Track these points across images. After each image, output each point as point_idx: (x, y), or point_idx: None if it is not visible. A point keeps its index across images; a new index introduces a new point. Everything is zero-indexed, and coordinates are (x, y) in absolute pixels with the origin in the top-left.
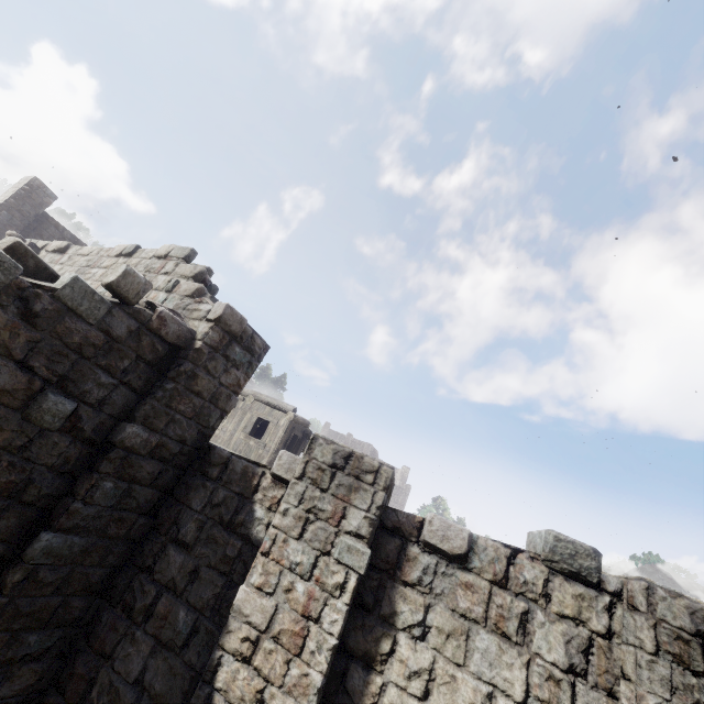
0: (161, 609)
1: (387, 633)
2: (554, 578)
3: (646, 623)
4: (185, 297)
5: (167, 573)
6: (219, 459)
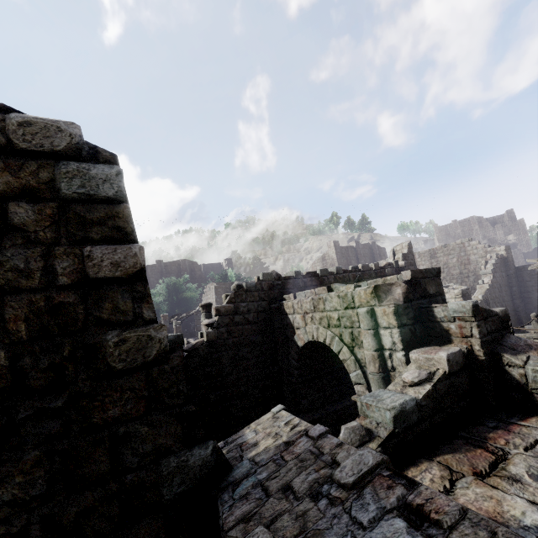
0: (534, 289)
1: None
2: None
3: None
4: (482, 249)
5: (530, 285)
6: (521, 268)
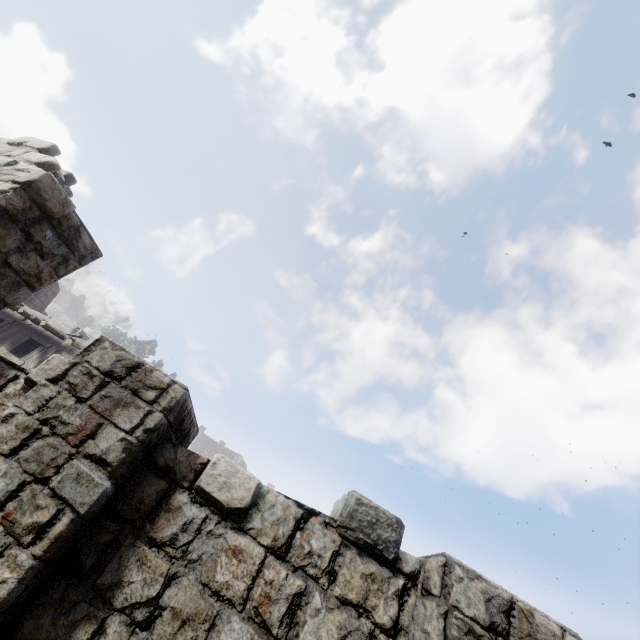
0: None
1: (94, 613)
2: (346, 550)
3: (436, 610)
4: None
5: None
6: None
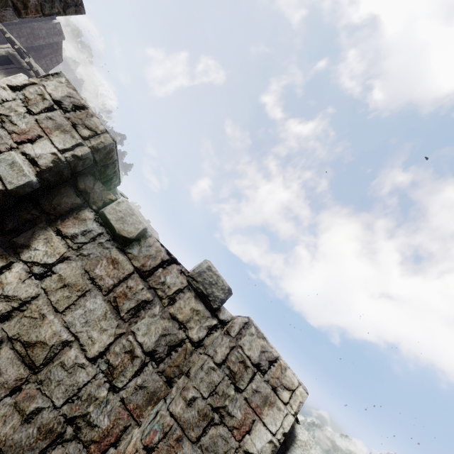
0: None
1: (6, 256)
2: (188, 291)
3: (228, 343)
4: None
5: None
6: None
